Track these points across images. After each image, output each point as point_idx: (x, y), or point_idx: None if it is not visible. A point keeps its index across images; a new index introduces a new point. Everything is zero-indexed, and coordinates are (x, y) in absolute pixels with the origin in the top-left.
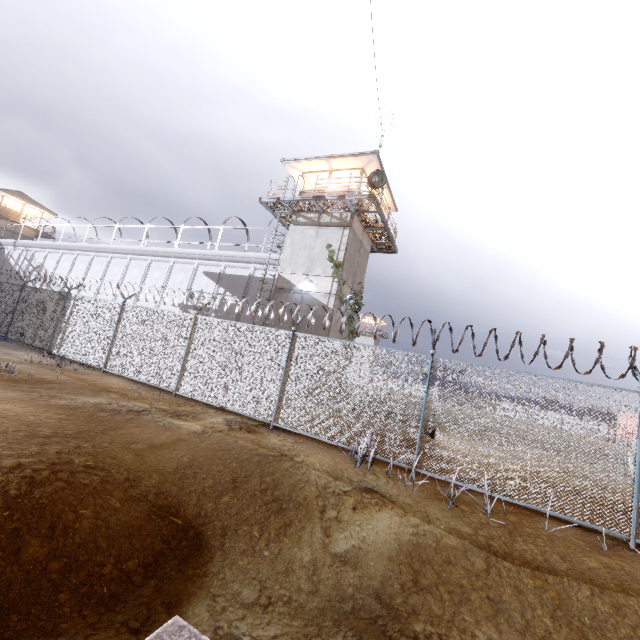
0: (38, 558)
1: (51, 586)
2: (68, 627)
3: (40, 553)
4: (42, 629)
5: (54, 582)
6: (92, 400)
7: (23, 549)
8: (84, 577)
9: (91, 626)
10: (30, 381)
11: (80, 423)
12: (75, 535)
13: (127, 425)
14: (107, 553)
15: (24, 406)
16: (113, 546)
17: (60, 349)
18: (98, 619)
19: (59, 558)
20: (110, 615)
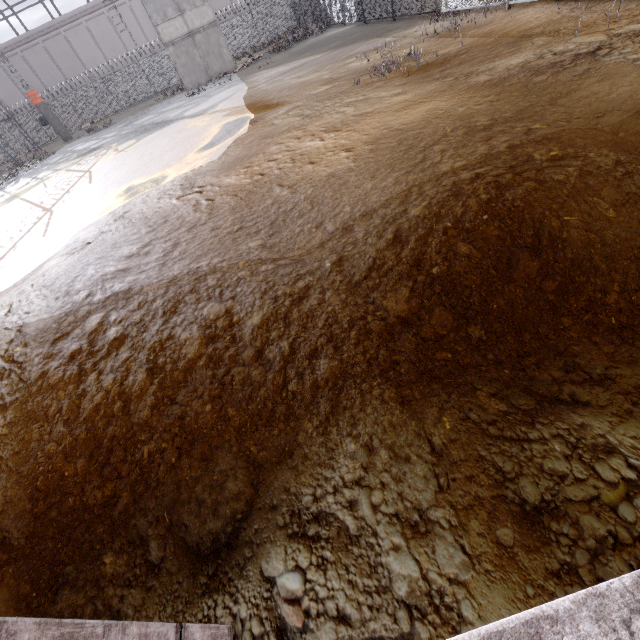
0: (529, 279)
1: (550, 307)
2: (581, 348)
3: (529, 275)
4: (555, 346)
5: (552, 303)
6: (514, 61)
7: (511, 271)
8: (584, 301)
9: (609, 353)
10: (437, 63)
11: (515, 103)
12: (562, 256)
13: (582, 85)
14: (608, 276)
15: (447, 100)
16: (614, 268)
17: (447, 2)
18: (615, 347)
19: (551, 280)
20: (630, 346)
